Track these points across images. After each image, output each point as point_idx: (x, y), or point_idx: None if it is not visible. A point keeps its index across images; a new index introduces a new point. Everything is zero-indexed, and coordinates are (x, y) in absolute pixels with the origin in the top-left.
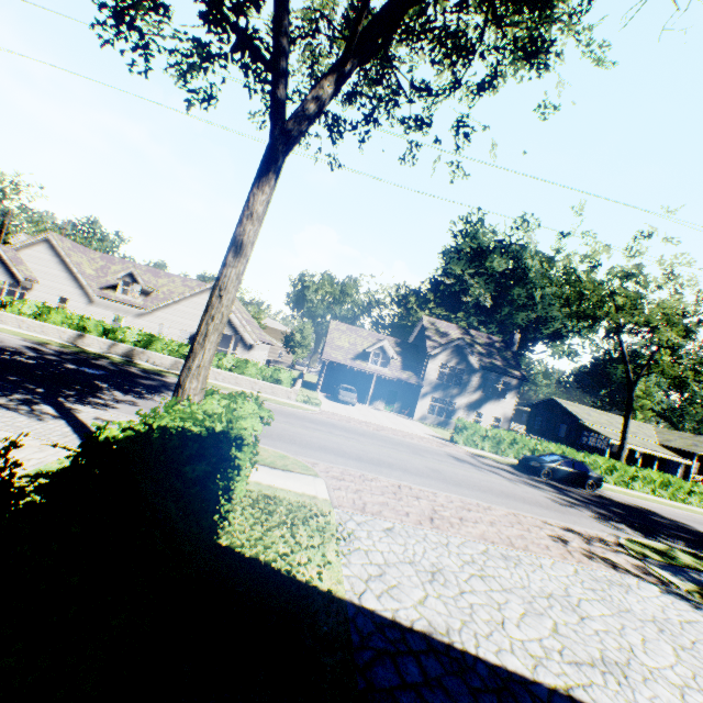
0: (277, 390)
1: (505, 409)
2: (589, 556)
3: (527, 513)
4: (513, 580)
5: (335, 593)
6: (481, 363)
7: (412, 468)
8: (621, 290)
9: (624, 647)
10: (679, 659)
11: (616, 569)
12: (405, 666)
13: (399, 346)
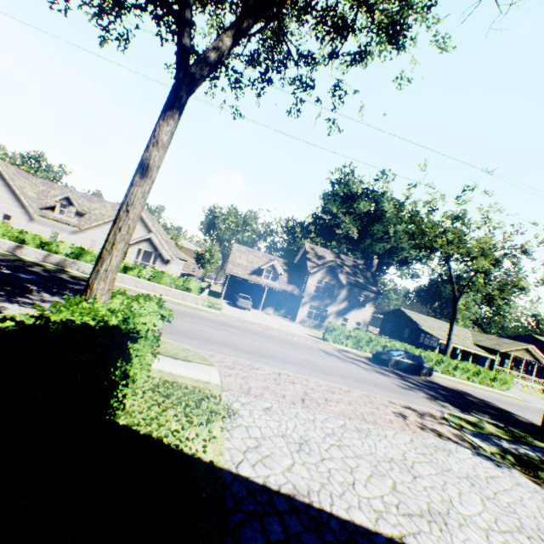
0: (187, 296)
1: (365, 315)
2: (421, 427)
3: (377, 395)
4: (364, 448)
5: (216, 464)
6: (348, 280)
7: (291, 359)
8: (451, 229)
9: (445, 499)
10: (485, 507)
11: (441, 437)
12: (270, 525)
13: (286, 265)
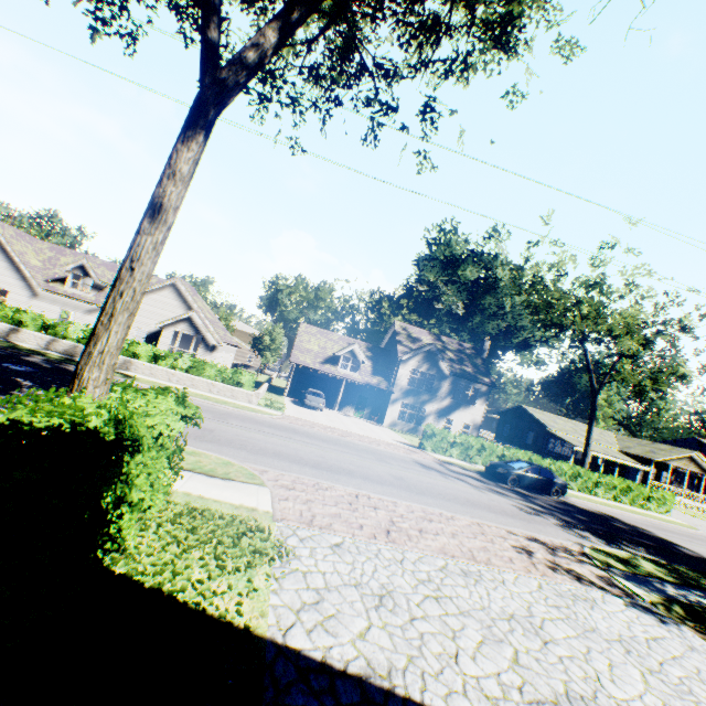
0: (237, 393)
1: (475, 415)
2: (553, 568)
3: (492, 522)
4: (472, 600)
5: (254, 630)
6: (452, 369)
7: (374, 476)
8: (586, 299)
9: (590, 676)
10: (648, 686)
11: (581, 581)
12: None
13: (370, 351)
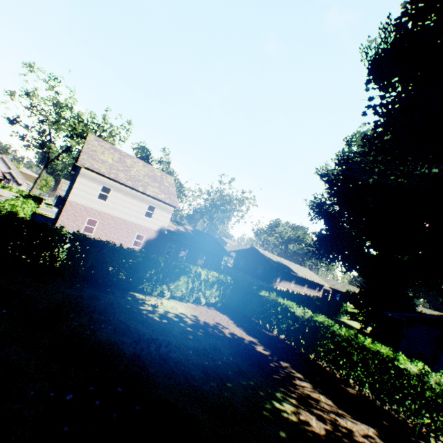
0: None
1: None
2: None
3: None
4: None
5: (52, 217)
6: None
7: None
8: None
9: None
10: None
11: None
12: None
13: None
